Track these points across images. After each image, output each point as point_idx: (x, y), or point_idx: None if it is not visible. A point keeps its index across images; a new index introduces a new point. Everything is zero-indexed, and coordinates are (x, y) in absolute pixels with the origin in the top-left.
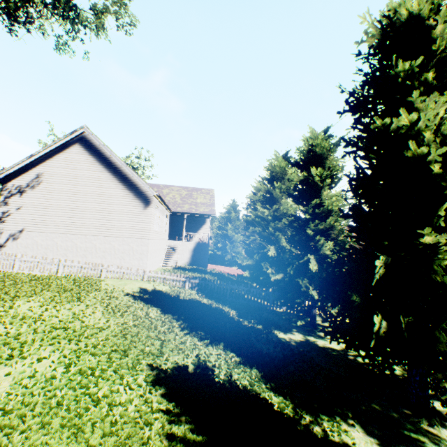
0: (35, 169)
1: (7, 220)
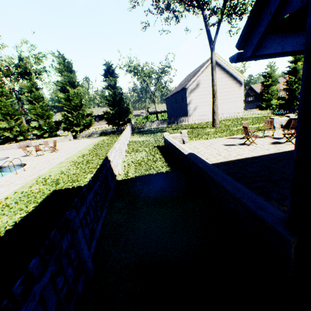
0: (196, 79)
1: (190, 104)
